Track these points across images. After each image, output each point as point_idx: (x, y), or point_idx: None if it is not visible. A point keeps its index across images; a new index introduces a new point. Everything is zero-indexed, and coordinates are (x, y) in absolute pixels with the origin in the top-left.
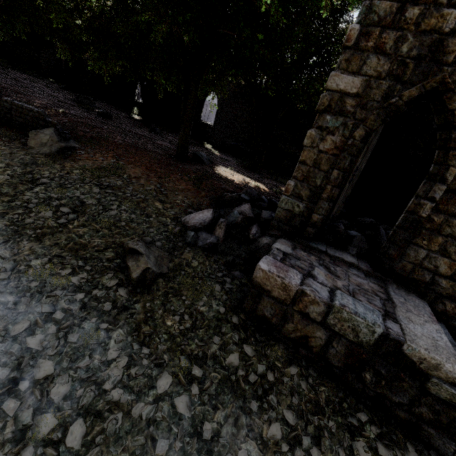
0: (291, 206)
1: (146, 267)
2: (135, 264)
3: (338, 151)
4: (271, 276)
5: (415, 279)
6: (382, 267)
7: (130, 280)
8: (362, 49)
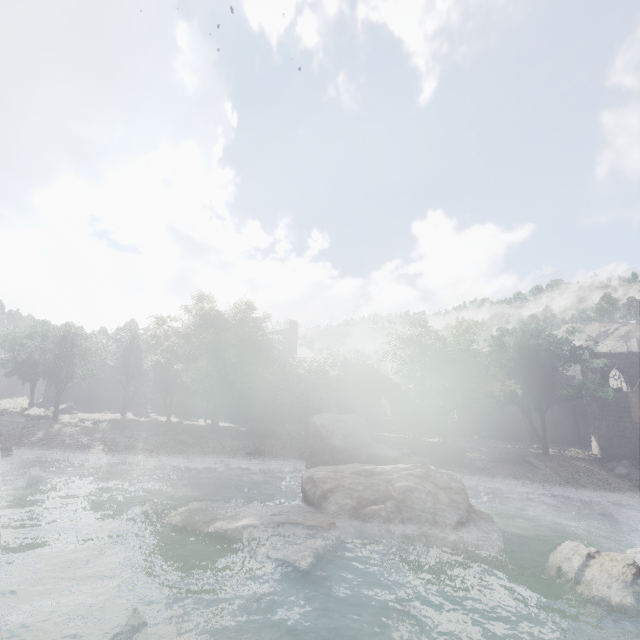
0: None
1: None
2: None
3: None
4: None
5: None
6: None
7: None
8: (635, 408)
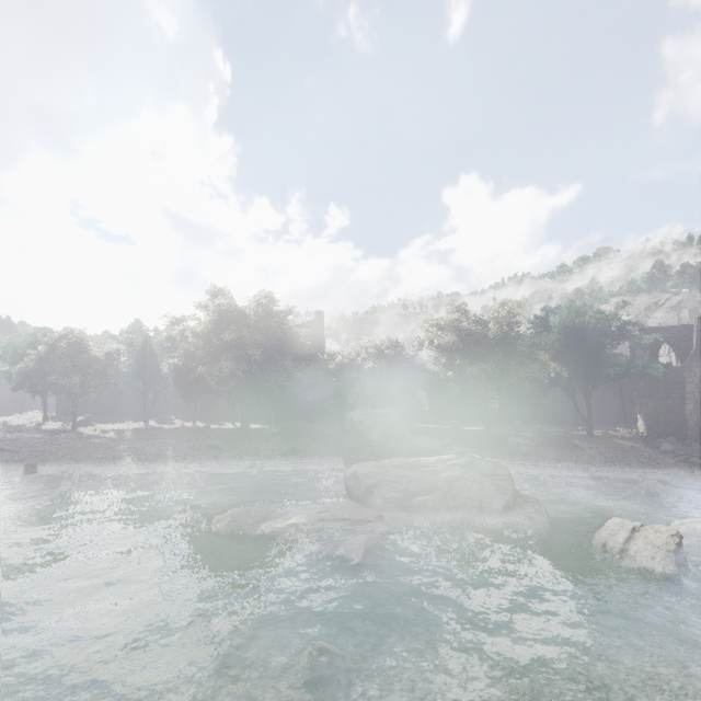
0: (690, 430)
1: (698, 459)
2: (695, 460)
3: (694, 408)
4: None
5: None
6: None
7: (698, 465)
8: (685, 383)
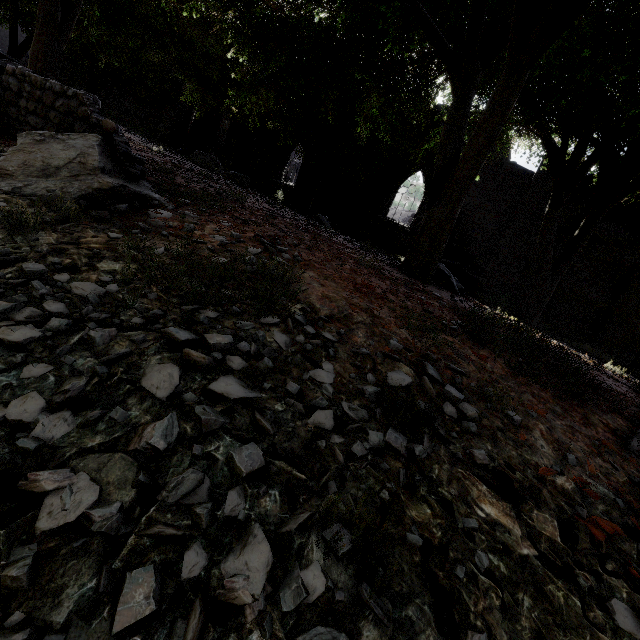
0: None
1: None
2: None
3: None
4: None
5: None
6: None
7: None
8: None
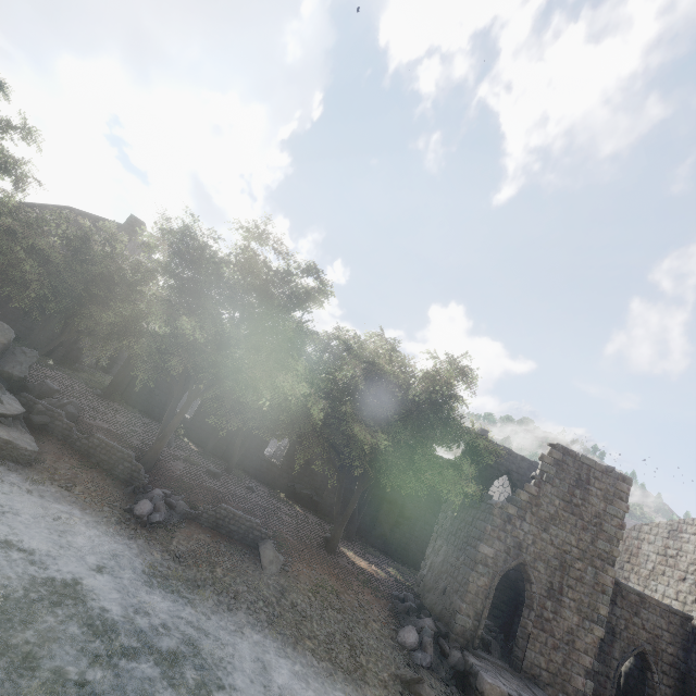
0: (464, 623)
1: (433, 693)
2: (426, 692)
3: (487, 587)
4: (494, 686)
5: (533, 673)
6: (517, 667)
7: None
8: (492, 536)
